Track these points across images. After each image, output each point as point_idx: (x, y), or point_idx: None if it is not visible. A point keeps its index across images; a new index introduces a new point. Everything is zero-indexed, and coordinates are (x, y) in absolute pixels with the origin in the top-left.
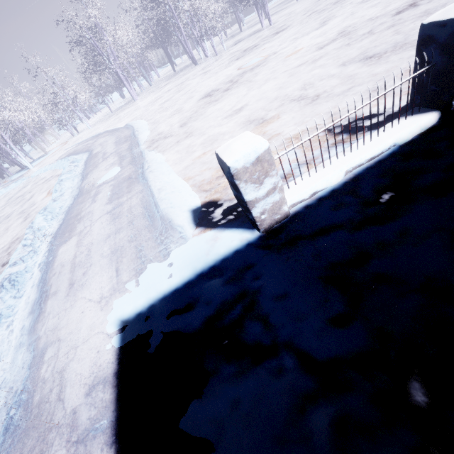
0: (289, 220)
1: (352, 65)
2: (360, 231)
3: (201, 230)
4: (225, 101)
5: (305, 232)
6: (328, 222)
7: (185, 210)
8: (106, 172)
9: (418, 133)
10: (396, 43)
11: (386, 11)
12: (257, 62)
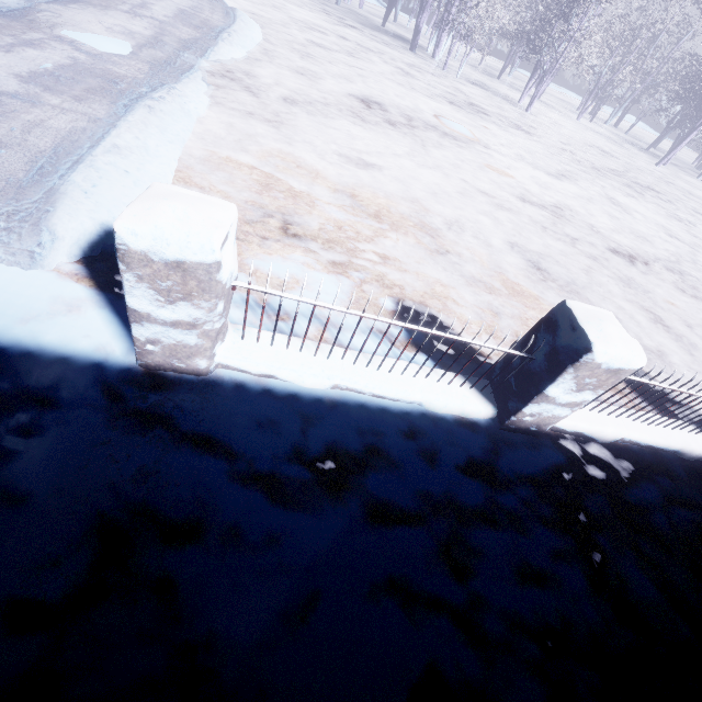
0: (195, 383)
1: (518, 257)
2: (239, 488)
3: (79, 272)
4: (371, 135)
5: (185, 422)
6: (228, 436)
7: (98, 218)
8: (103, 31)
9: (455, 414)
10: (574, 282)
11: (611, 236)
12: (461, 133)
